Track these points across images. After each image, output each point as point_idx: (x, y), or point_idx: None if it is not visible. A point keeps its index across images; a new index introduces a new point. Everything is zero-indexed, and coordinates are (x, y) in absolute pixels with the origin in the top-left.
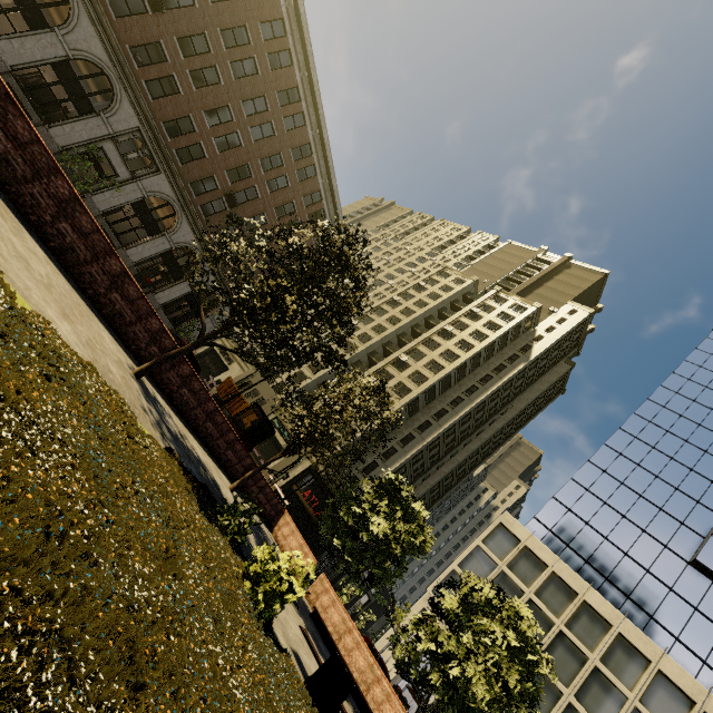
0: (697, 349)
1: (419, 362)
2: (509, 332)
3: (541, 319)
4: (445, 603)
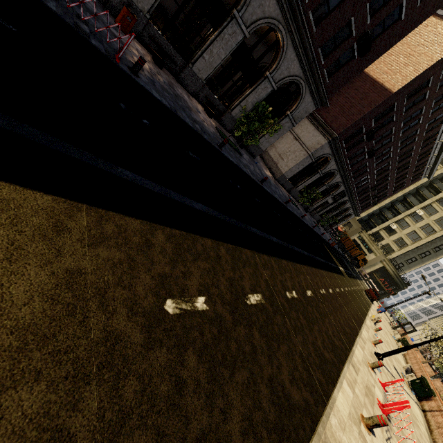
0: None
1: None
2: None
3: None
4: None
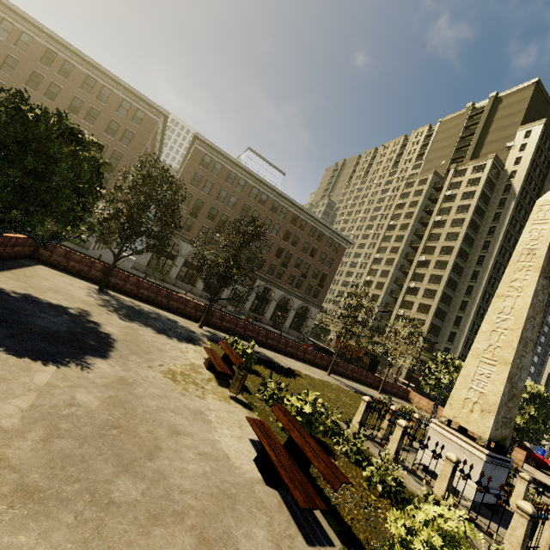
0: None
1: (434, 254)
2: (484, 190)
3: (504, 158)
4: None
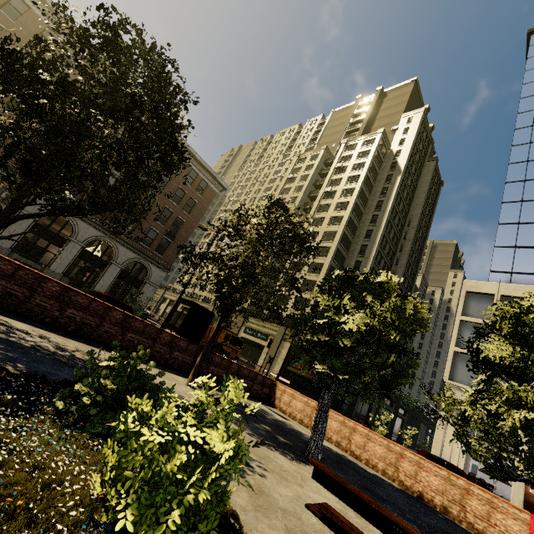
0: (526, 71)
1: (322, 225)
2: (373, 162)
3: (390, 140)
4: (494, 353)
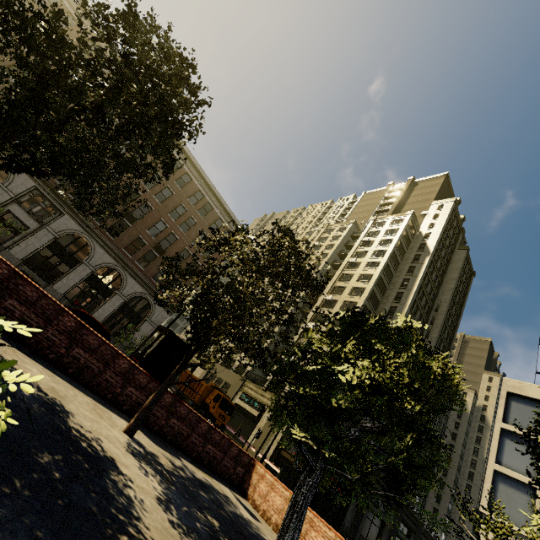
0: None
1: (343, 294)
2: (401, 240)
3: (420, 223)
4: None
